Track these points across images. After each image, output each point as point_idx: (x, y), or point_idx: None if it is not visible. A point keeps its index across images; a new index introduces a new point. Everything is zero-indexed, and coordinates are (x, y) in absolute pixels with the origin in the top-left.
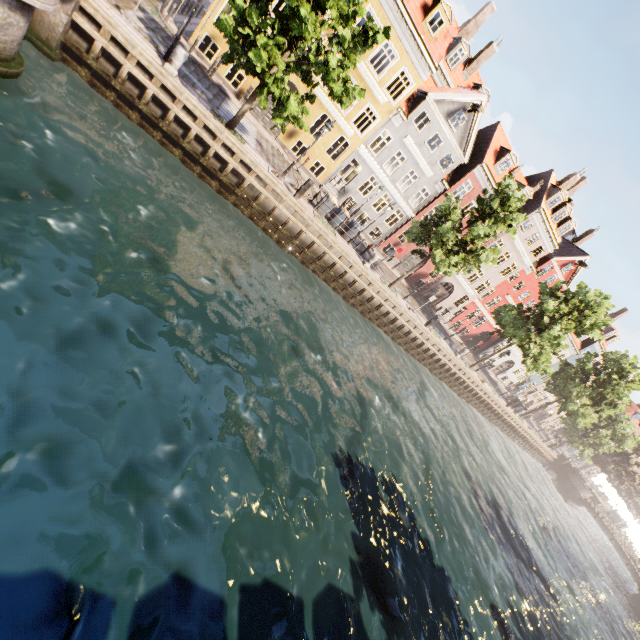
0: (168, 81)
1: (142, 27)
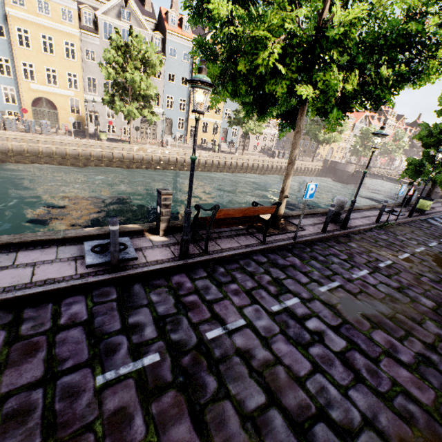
0: None
1: None
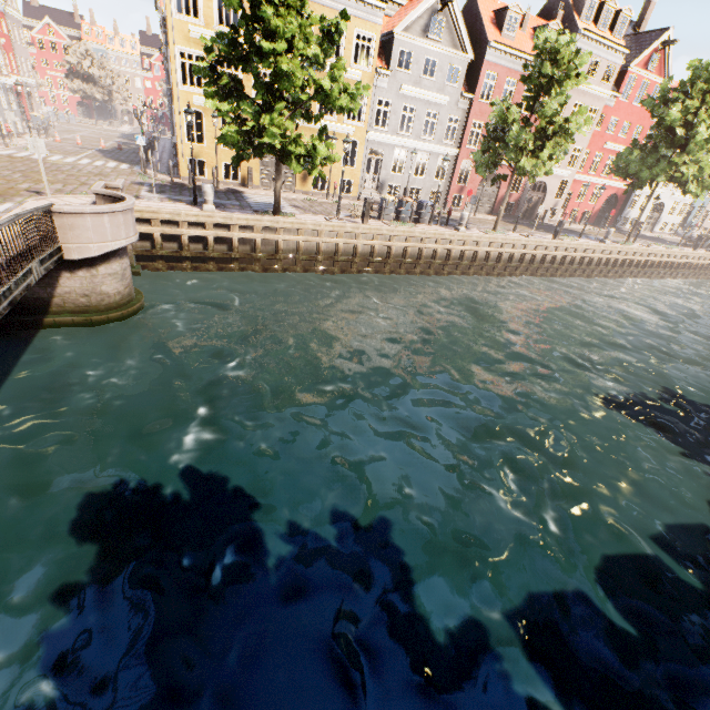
0: (216, 218)
1: (158, 196)
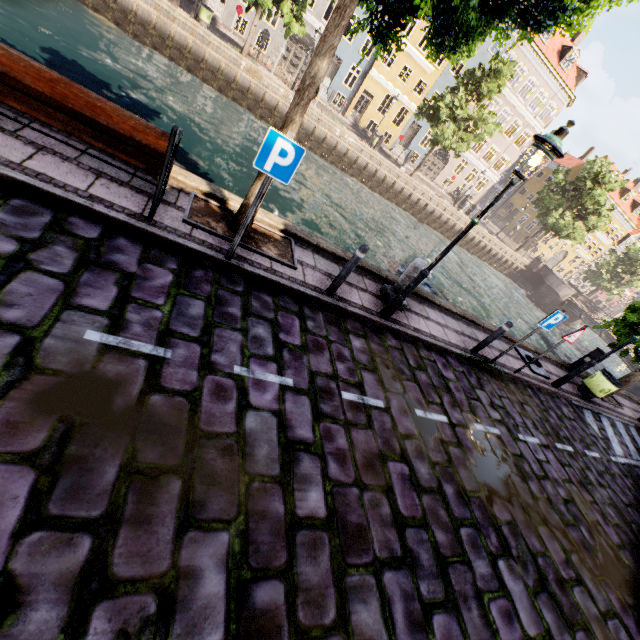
0: None
1: None
